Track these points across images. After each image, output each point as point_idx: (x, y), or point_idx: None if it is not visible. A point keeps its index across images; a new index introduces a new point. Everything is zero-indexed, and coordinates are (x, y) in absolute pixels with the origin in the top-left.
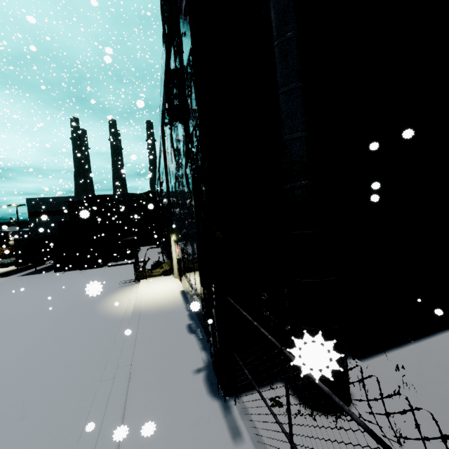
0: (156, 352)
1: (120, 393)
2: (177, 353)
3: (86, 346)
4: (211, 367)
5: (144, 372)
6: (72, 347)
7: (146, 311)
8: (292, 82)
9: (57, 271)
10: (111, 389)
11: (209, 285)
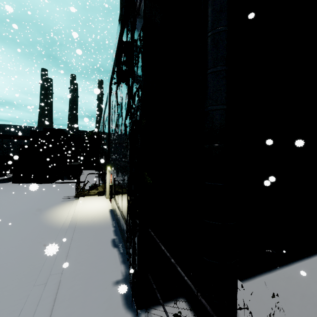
0: (84, 262)
1: (48, 301)
2: (101, 265)
3: (27, 251)
4: (128, 280)
5: (72, 280)
6: (15, 251)
7: (81, 224)
8: (220, 65)
9: (14, 183)
10: (41, 296)
11: (135, 218)
